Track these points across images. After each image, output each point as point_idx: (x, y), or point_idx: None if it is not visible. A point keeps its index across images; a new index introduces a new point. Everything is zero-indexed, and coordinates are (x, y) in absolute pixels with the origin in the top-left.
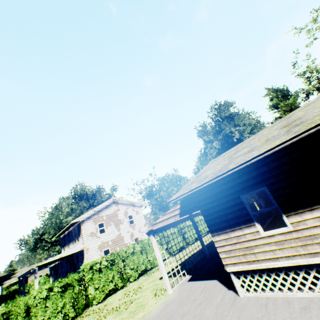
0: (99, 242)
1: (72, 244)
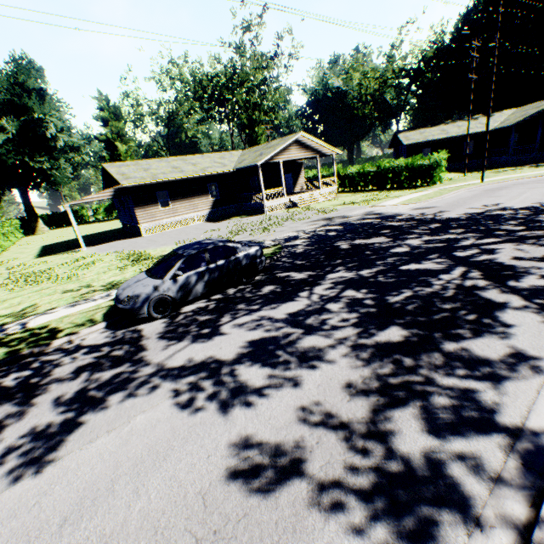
0: None
1: None
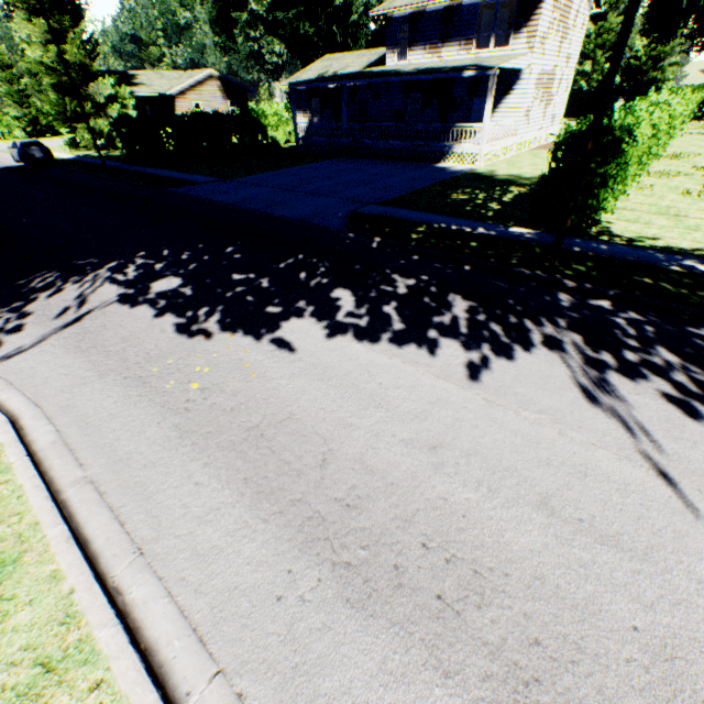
0: (540, 69)
1: (458, 48)
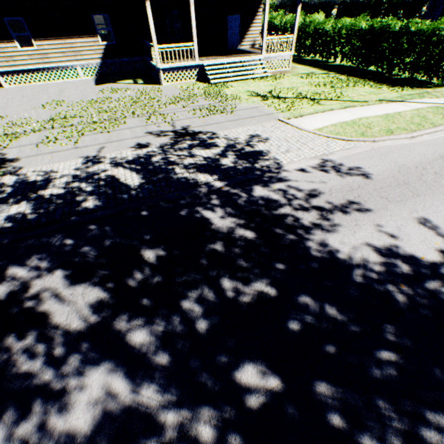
0: None
1: None
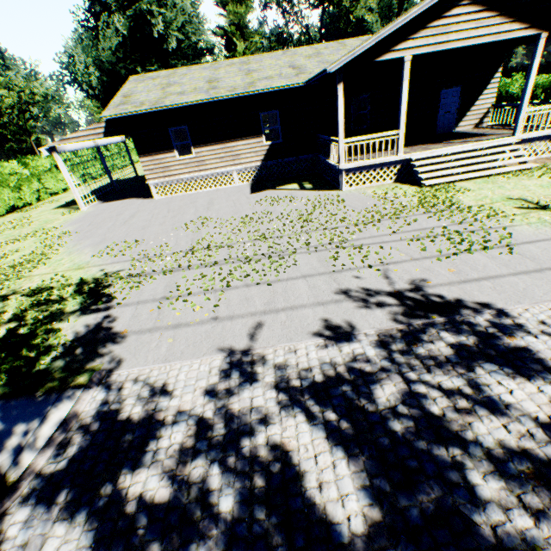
0: None
1: None
